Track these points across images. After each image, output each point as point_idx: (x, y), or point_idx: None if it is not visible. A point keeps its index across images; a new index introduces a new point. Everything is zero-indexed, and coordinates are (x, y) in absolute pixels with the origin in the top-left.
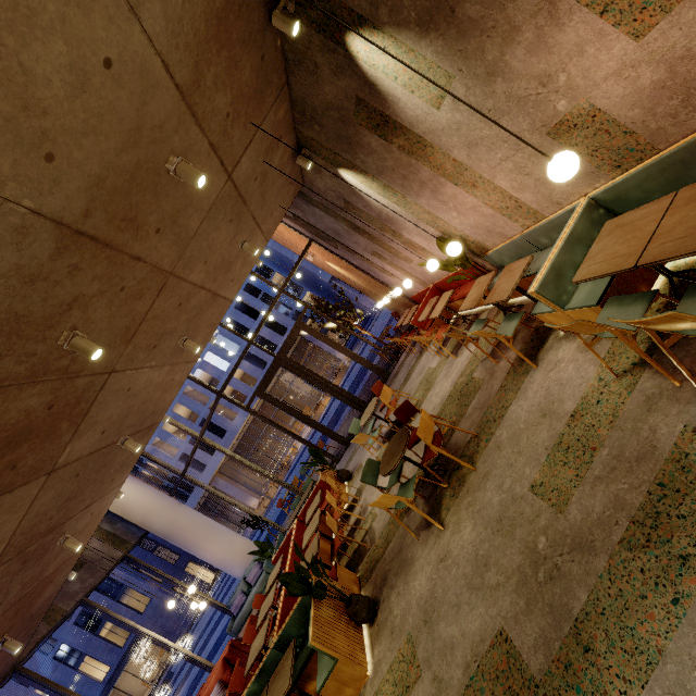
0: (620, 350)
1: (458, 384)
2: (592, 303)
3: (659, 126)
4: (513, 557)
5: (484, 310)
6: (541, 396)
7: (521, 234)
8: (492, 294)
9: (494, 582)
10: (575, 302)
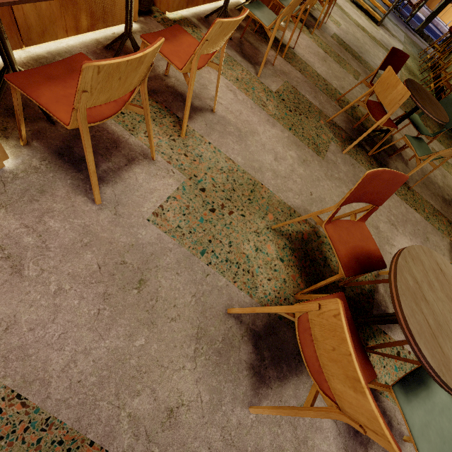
0: (299, 26)
1: (277, 112)
2: None
3: None
4: None
5: None
6: (314, 56)
7: None
8: None
9: None
10: None
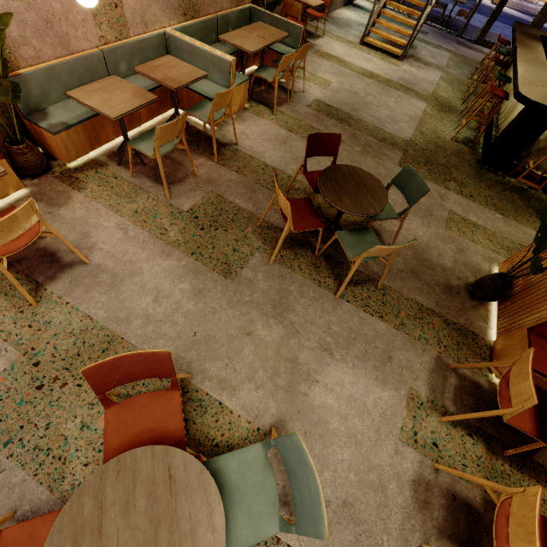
0: (258, 111)
1: (180, 236)
2: (248, 78)
3: (204, 0)
4: (369, 160)
5: (5, 208)
6: (268, 143)
7: (99, 48)
8: (171, 80)
9: (384, 170)
10: (237, 81)
